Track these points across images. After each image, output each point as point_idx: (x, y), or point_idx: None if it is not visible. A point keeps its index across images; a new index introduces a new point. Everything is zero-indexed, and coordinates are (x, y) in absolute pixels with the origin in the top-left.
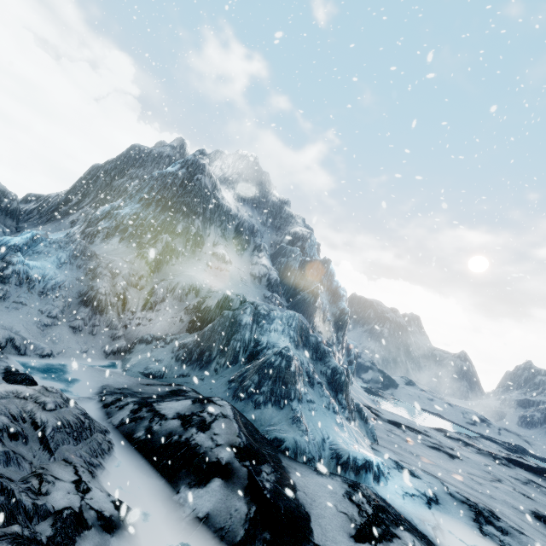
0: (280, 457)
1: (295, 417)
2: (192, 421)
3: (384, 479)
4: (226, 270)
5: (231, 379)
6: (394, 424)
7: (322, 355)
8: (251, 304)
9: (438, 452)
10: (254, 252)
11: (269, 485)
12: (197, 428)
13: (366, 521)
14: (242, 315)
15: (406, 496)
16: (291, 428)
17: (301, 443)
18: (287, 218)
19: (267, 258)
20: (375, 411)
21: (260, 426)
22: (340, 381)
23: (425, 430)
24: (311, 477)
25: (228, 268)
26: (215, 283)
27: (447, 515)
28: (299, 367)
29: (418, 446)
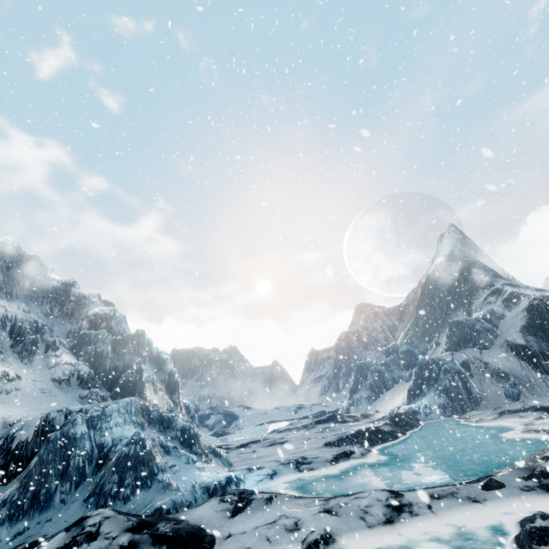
0: (166, 516)
1: (165, 485)
2: (78, 542)
3: (243, 483)
4: (16, 390)
5: (87, 496)
6: (242, 446)
7: (168, 423)
8: (80, 413)
9: (274, 446)
10: (48, 352)
11: (168, 529)
12: (87, 542)
13: (236, 504)
14: (74, 428)
15: (258, 483)
16: (165, 495)
17: (178, 498)
18: (79, 301)
19: (68, 353)
20: (226, 446)
21: (137, 513)
22: (191, 436)
23: (264, 437)
24: (195, 510)
25: (17, 386)
26: (7, 412)
27: (282, 476)
28: (153, 443)
29: (261, 450)
